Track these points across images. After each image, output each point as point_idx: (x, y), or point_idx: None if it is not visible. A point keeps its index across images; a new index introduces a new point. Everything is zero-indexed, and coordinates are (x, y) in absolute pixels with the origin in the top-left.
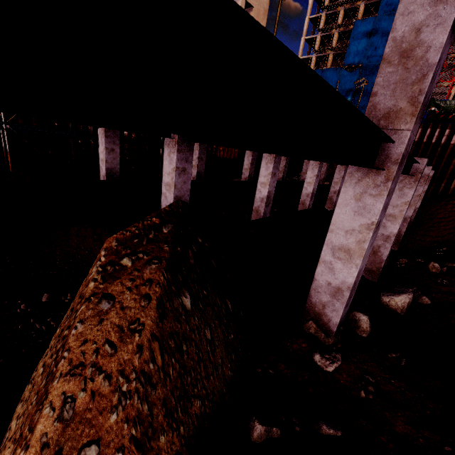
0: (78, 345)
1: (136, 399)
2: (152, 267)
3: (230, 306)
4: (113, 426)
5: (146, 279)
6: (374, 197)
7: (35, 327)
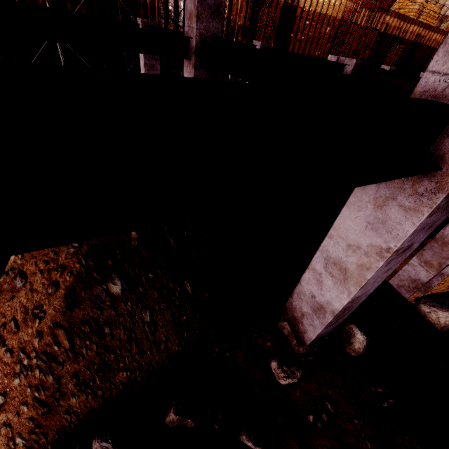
0: None
1: (38, 372)
2: (70, 251)
3: (190, 288)
4: (17, 387)
5: (60, 264)
6: (404, 212)
7: None
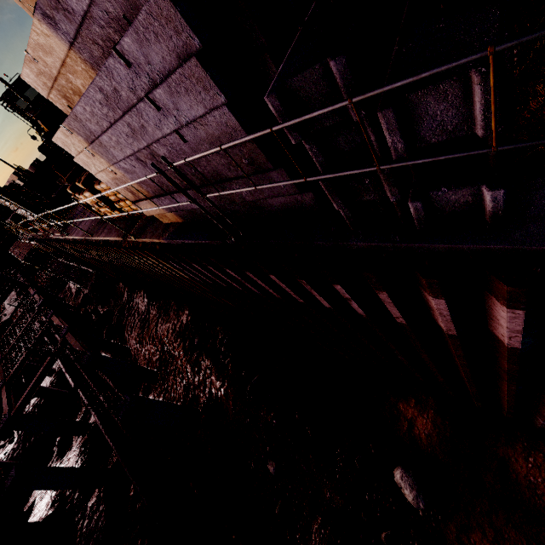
0: None
1: None
2: None
3: None
4: None
5: None
6: None
7: None
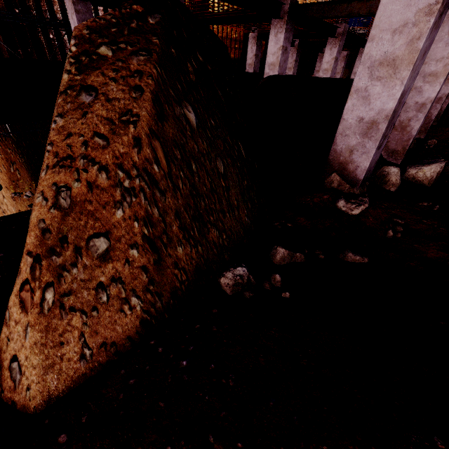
0: (62, 139)
1: (143, 199)
2: (140, 59)
3: (243, 152)
4: (121, 223)
5: (134, 71)
6: None
7: None
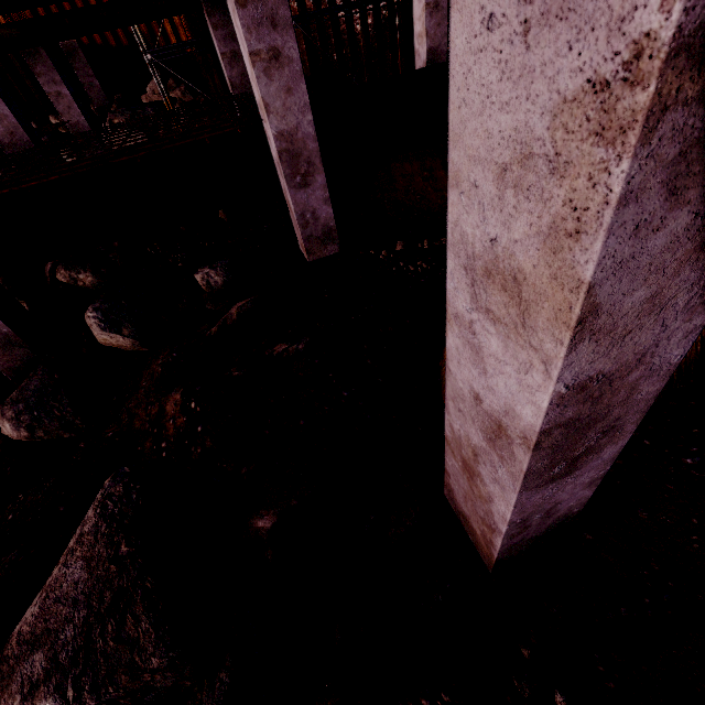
0: None
1: None
2: None
3: None
4: None
5: None
6: None
7: (408, 270)
